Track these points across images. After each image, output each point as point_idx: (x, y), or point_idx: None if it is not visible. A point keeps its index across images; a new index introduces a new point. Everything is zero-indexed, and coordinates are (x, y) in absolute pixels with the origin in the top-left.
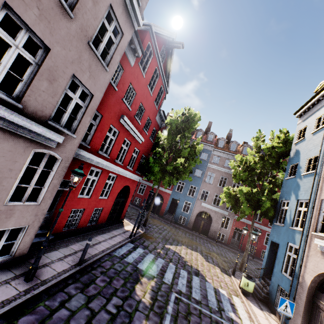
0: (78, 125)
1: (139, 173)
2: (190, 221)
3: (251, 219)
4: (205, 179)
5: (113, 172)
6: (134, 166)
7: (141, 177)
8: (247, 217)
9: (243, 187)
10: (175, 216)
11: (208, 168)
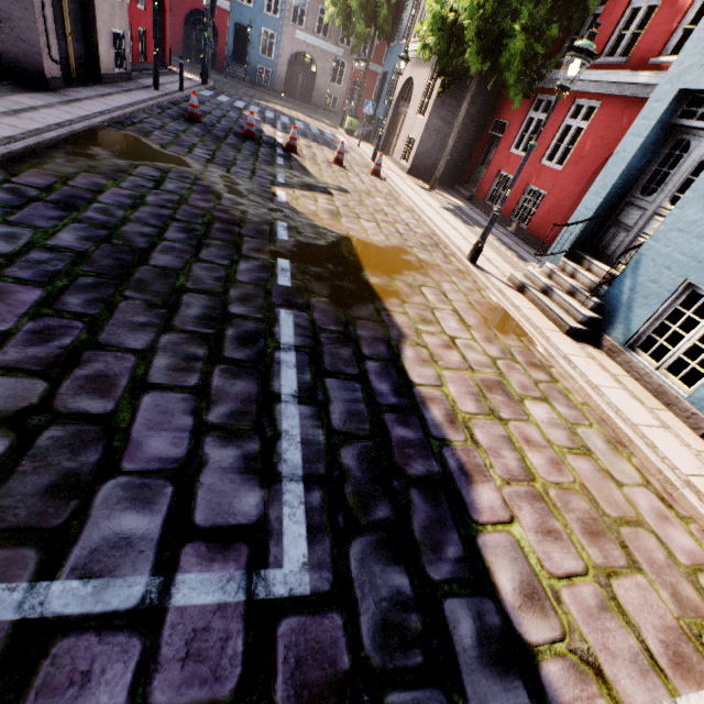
0: None
1: None
2: (278, 78)
3: (379, 63)
4: None
5: None
6: None
7: None
8: (374, 58)
9: None
10: (250, 70)
11: None
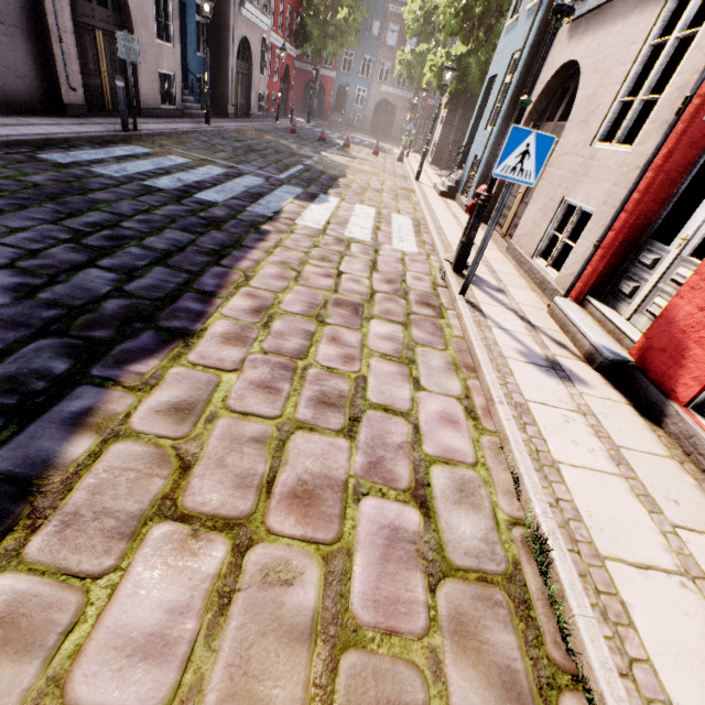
0: (270, 7)
1: (295, 44)
2: (366, 120)
3: None
4: (385, 40)
5: (277, 47)
6: (290, 35)
7: (298, 51)
8: None
9: (425, 45)
10: (346, 116)
11: (389, 16)
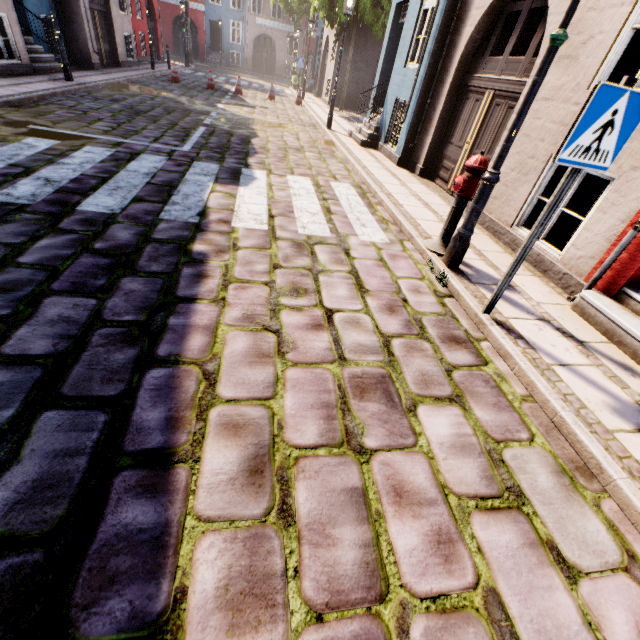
0: None
1: None
2: (247, 59)
3: None
4: None
5: None
6: None
7: None
8: None
9: None
10: (225, 55)
11: None
